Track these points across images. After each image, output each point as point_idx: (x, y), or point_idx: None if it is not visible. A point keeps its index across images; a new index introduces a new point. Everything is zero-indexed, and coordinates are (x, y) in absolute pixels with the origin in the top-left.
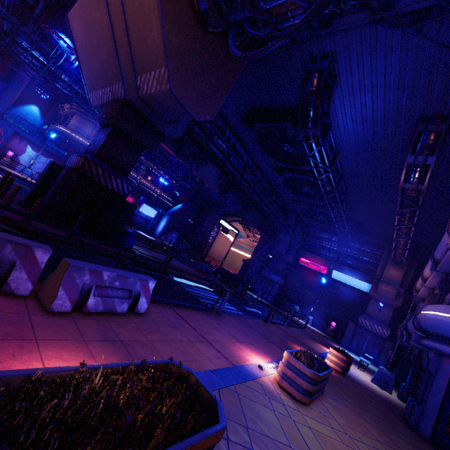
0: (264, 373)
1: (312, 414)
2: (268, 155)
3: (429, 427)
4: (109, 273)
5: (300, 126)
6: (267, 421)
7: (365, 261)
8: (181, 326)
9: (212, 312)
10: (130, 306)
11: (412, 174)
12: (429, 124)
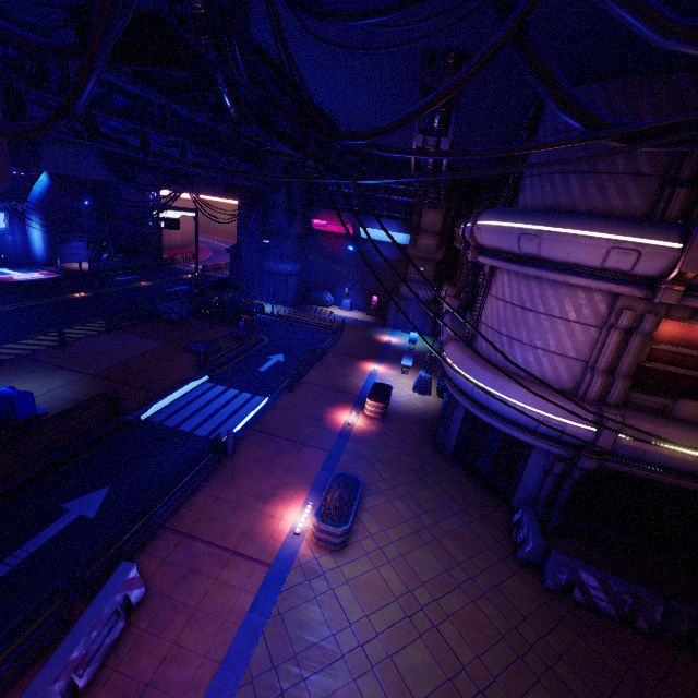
0: (301, 538)
1: (350, 554)
2: (177, 101)
3: (451, 448)
4: (77, 649)
5: (217, 118)
6: (311, 623)
7: (399, 201)
8: (196, 560)
9: (222, 463)
10: (125, 610)
11: (425, 160)
12: (439, 73)
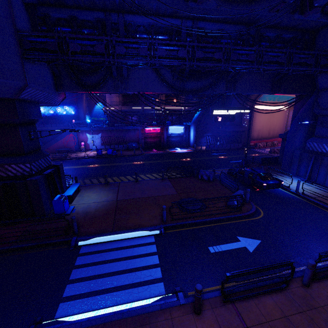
0: None
1: None
2: None
3: None
4: None
5: None
6: None
7: None
8: None
9: None
10: None
11: None
12: None
